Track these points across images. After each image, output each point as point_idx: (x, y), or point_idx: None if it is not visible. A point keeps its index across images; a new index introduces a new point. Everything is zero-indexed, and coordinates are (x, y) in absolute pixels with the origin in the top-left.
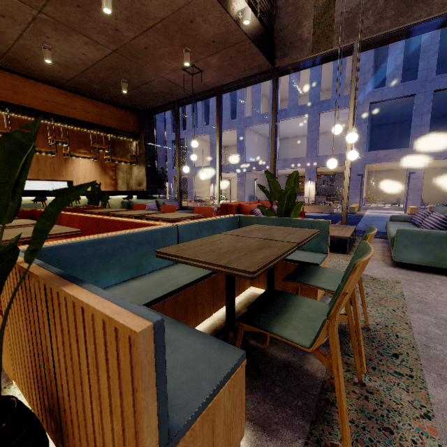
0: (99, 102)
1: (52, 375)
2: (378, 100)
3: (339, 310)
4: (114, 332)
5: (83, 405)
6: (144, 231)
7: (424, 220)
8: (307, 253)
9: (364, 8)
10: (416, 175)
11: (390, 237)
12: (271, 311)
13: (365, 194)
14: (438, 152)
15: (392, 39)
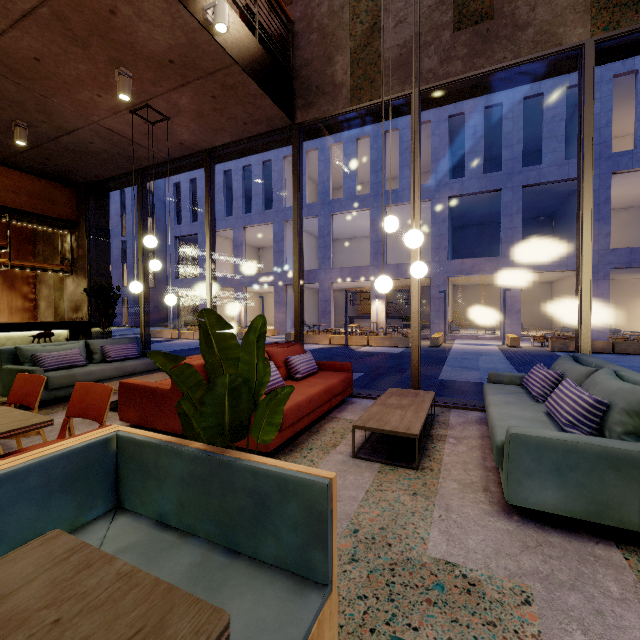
0: None
1: None
2: (458, 193)
3: None
4: None
5: None
6: None
7: (546, 389)
8: (265, 593)
9: (424, 42)
10: (512, 292)
11: (494, 443)
12: None
13: (452, 317)
14: (535, 263)
15: (468, 92)
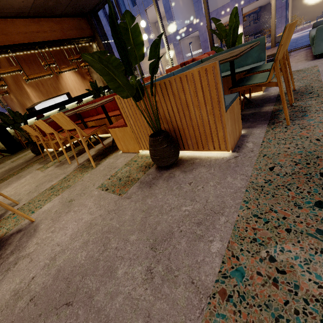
0: (57, 18)
1: (168, 121)
2: None
3: (279, 55)
4: (205, 71)
5: (189, 117)
6: (161, 77)
7: None
8: (252, 65)
9: None
10: None
11: (311, 38)
12: (243, 82)
13: (291, 19)
14: None
15: None
